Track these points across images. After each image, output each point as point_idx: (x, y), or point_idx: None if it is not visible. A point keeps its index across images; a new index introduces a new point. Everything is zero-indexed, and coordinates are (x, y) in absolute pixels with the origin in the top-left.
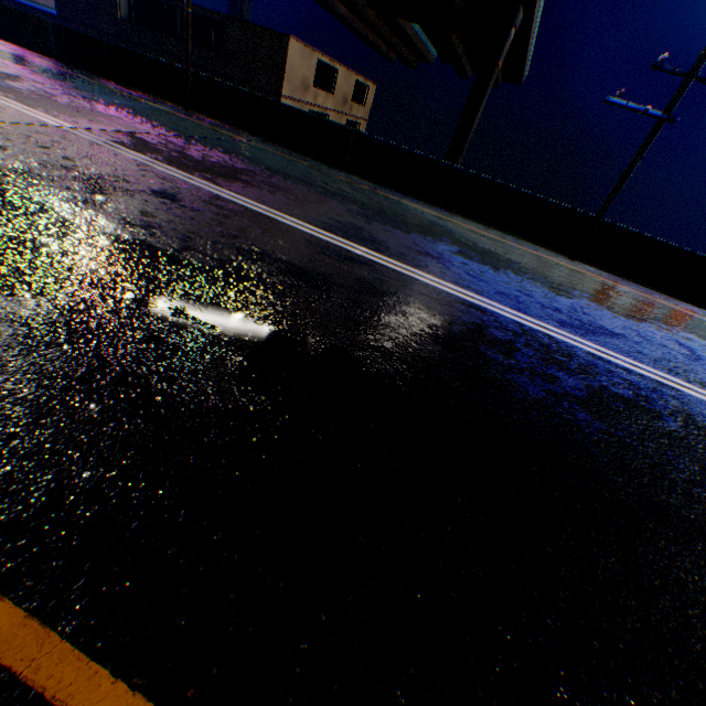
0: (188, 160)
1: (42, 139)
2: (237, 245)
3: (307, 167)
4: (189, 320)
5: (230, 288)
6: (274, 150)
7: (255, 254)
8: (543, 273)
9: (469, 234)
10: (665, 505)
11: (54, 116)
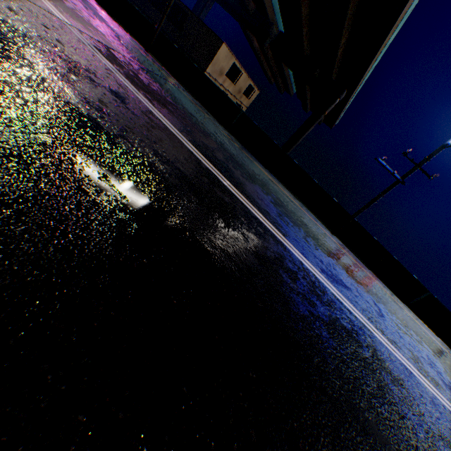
0: (139, 81)
1: (46, 21)
2: (155, 148)
3: (208, 118)
4: (110, 186)
5: (143, 174)
6: (191, 99)
7: (164, 158)
8: (318, 236)
9: (285, 197)
10: (358, 407)
11: (60, 11)
